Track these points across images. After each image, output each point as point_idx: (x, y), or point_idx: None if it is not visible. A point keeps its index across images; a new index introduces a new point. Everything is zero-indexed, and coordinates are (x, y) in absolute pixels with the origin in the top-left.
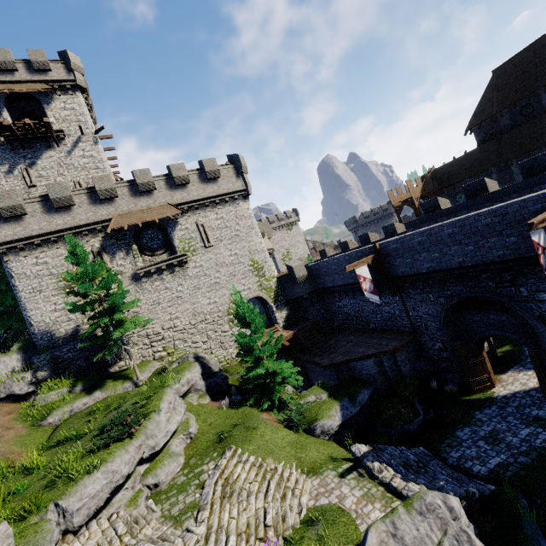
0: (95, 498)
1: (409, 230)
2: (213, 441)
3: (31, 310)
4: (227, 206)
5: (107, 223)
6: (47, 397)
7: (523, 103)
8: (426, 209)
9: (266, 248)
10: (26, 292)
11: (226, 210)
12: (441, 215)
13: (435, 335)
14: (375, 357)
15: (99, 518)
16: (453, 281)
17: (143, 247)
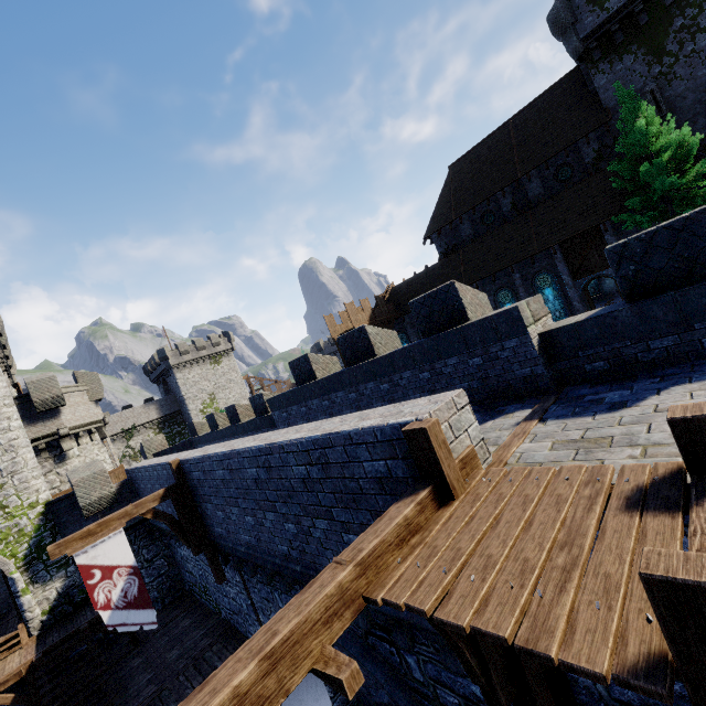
0: None
1: (276, 414)
2: None
3: None
4: None
5: None
6: None
7: (483, 209)
8: (298, 375)
9: (73, 425)
10: None
11: None
12: (311, 393)
13: None
14: None
15: None
16: None
17: None
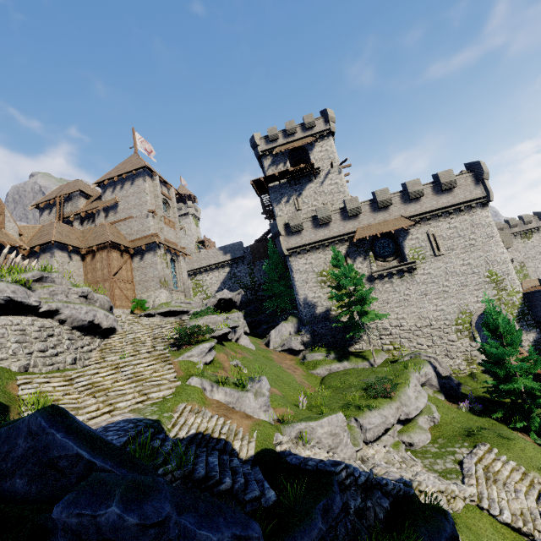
0: (377, 428)
1: None
2: (460, 432)
3: (301, 294)
4: (461, 215)
5: (351, 234)
6: (313, 355)
7: None
8: None
9: None
10: (299, 282)
11: (460, 219)
12: None
13: None
14: None
15: (376, 444)
16: None
17: (376, 254)
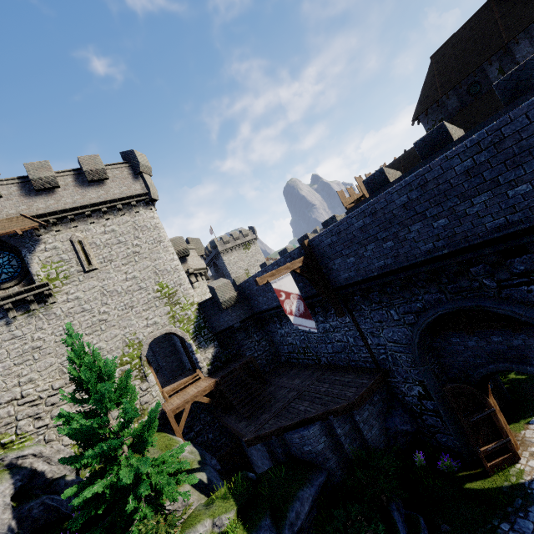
0: None
1: None
2: None
3: None
4: (120, 214)
5: None
6: None
7: (469, 82)
8: (372, 187)
9: (194, 268)
10: None
11: (119, 220)
12: None
13: (410, 374)
14: (322, 419)
15: None
16: (423, 284)
17: None
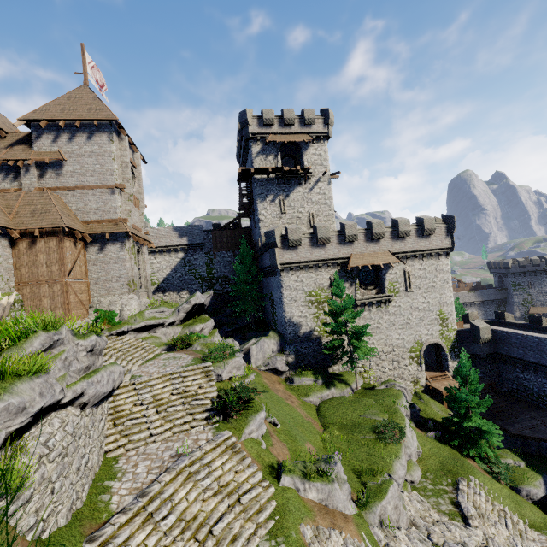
0: (402, 480)
1: None
2: (440, 466)
3: (288, 312)
4: (431, 259)
5: (344, 259)
6: (302, 380)
7: None
8: None
9: None
10: (288, 299)
11: (429, 262)
12: None
13: None
14: None
15: None
16: None
17: (359, 281)
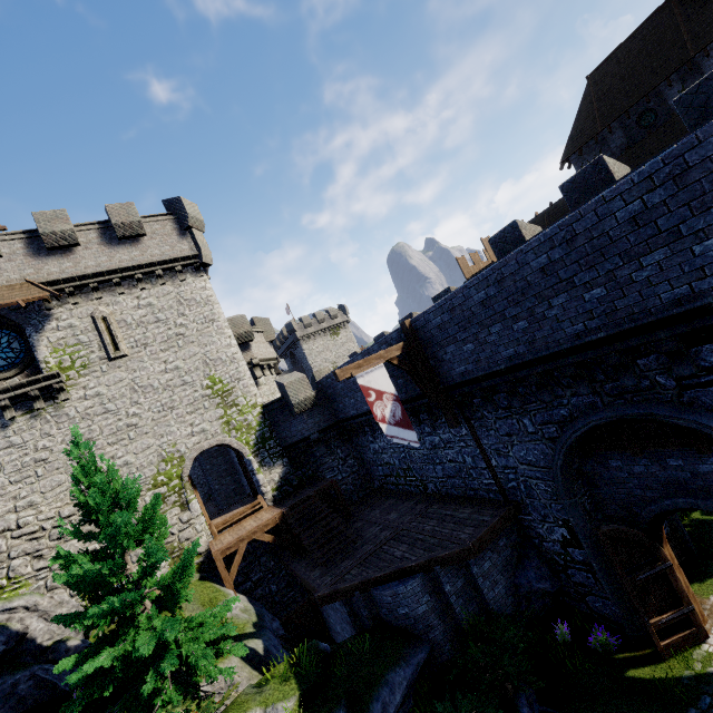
0: None
1: None
2: None
3: None
4: (160, 283)
5: None
6: None
7: (639, 110)
8: (501, 248)
9: (259, 358)
10: None
11: (159, 291)
12: None
13: (550, 510)
14: (424, 571)
15: None
16: (569, 382)
17: None
